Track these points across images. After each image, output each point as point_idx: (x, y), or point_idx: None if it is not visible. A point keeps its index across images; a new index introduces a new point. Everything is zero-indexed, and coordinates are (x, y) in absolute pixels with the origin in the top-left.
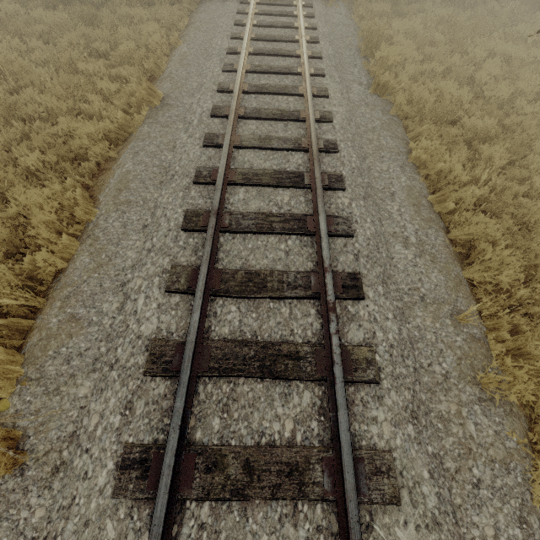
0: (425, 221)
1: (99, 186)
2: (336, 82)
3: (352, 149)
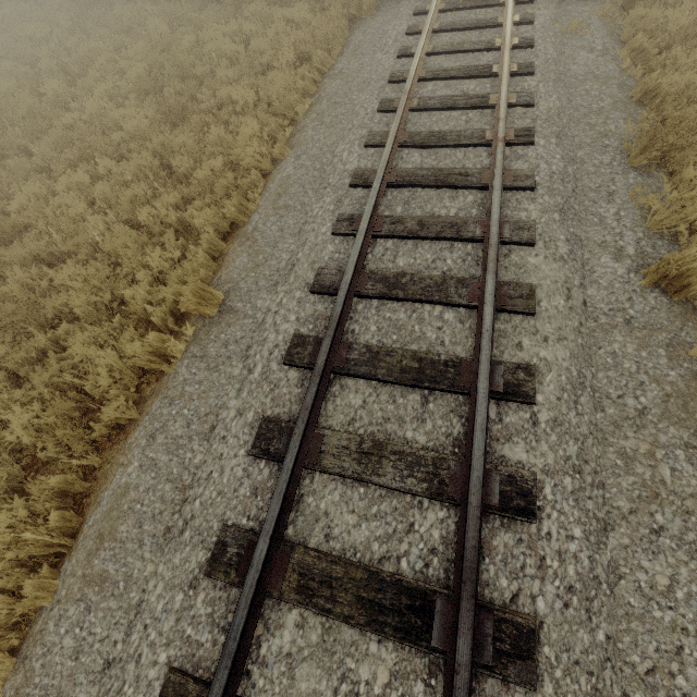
0: None
1: (103, 473)
2: (558, 259)
3: (573, 507)
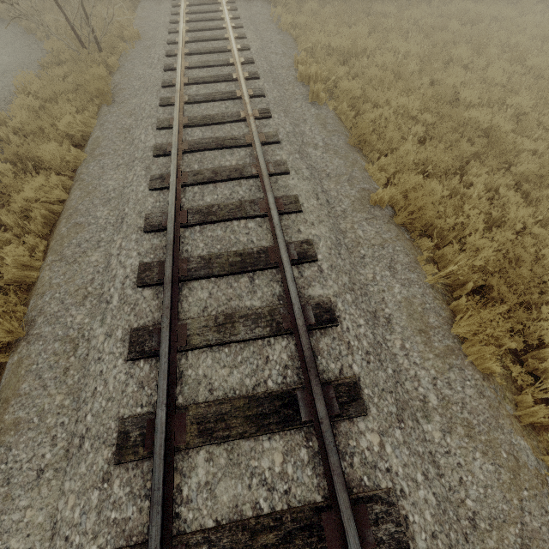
0: (266, 3)
1: None
2: None
3: None
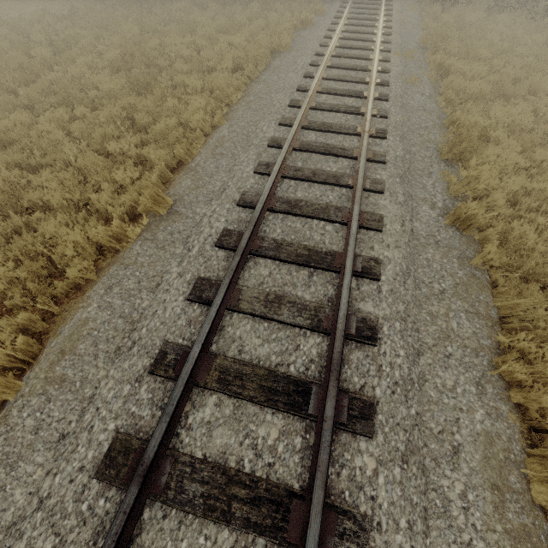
0: (513, 537)
1: (62, 317)
2: (398, 203)
3: (400, 339)
